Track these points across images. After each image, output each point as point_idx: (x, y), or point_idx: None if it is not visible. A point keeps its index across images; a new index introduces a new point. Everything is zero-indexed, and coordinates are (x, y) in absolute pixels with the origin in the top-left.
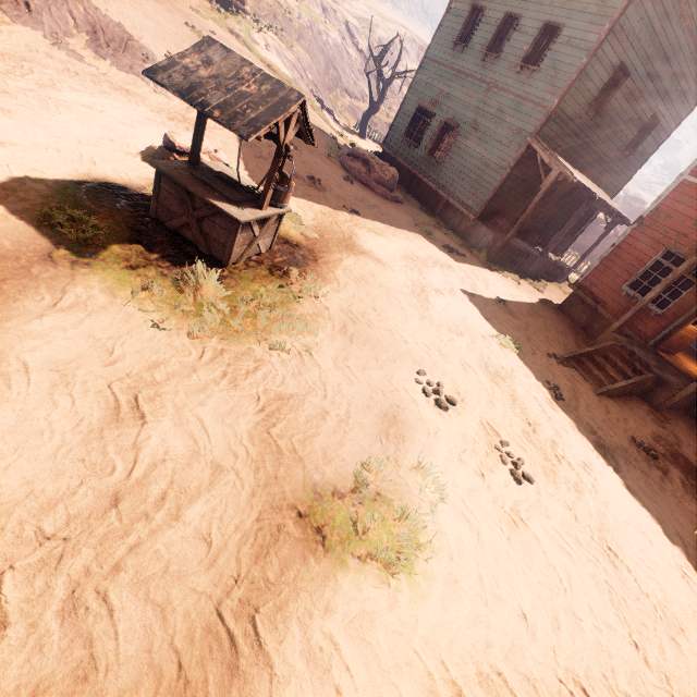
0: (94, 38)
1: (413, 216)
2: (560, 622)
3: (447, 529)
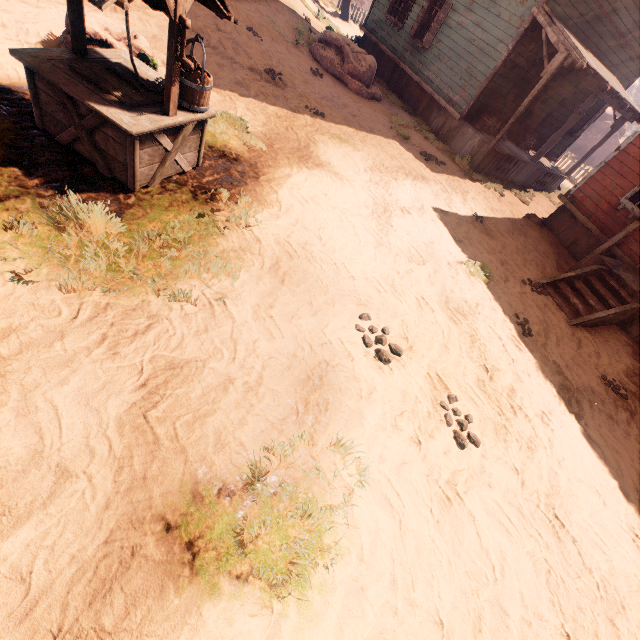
0: None
1: (390, 116)
2: (483, 622)
3: (361, 522)
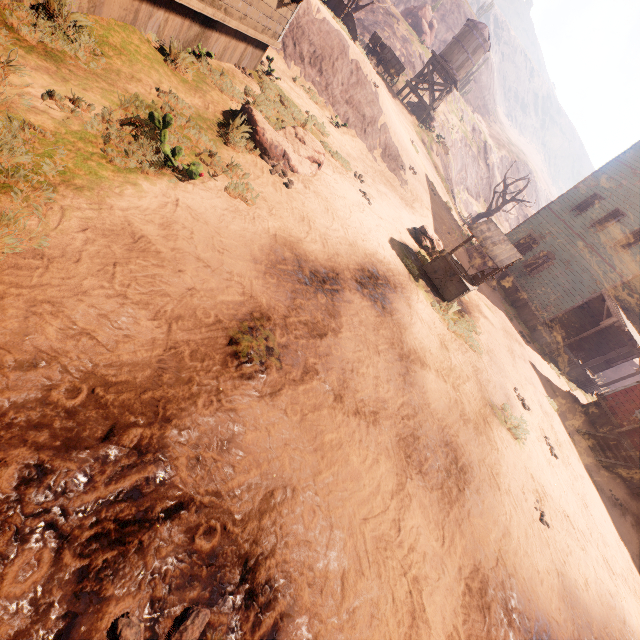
0: (384, 152)
1: (501, 302)
2: (562, 497)
3: (528, 443)
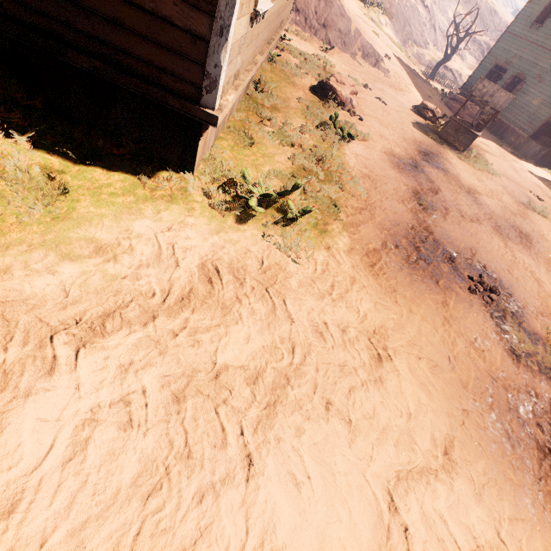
0: (363, 53)
1: (487, 135)
2: None
3: None
